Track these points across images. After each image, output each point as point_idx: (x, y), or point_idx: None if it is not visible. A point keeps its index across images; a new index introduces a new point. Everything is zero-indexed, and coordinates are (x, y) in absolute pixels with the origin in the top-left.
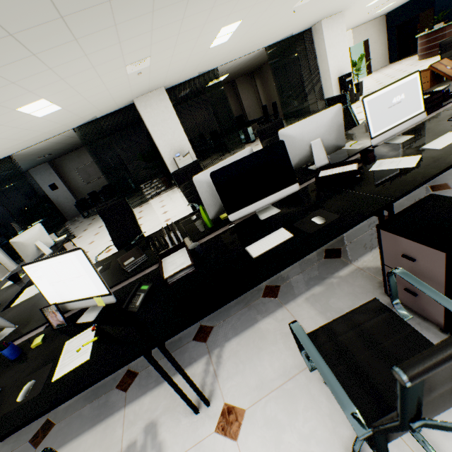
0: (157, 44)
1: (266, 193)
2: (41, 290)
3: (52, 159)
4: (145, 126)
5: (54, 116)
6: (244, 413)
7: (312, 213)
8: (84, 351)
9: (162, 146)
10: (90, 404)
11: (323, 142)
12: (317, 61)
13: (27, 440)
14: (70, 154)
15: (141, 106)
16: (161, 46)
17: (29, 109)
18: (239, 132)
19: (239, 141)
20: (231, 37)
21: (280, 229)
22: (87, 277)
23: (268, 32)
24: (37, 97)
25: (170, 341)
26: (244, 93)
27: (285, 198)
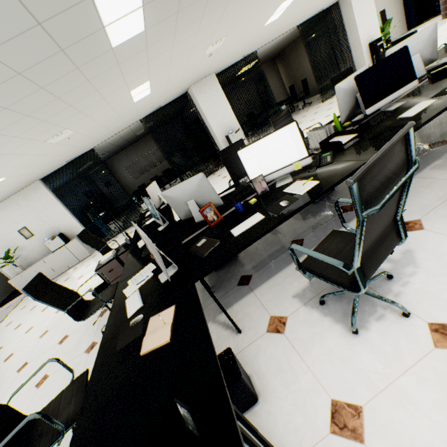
0: (237, 22)
1: (393, 90)
2: (246, 170)
3: (105, 160)
4: (197, 111)
5: (141, 102)
6: (420, 220)
7: (442, 90)
8: (309, 183)
9: (214, 127)
10: (274, 260)
11: (421, 57)
12: (346, 32)
13: (235, 286)
14: (119, 154)
15: (196, 92)
16: (238, 24)
17: (135, 92)
18: (271, 113)
19: (269, 123)
20: (282, 13)
21: (420, 102)
22: (292, 146)
23: (308, 7)
24: (148, 78)
25: (318, 220)
26: (267, 79)
27: (402, 98)
